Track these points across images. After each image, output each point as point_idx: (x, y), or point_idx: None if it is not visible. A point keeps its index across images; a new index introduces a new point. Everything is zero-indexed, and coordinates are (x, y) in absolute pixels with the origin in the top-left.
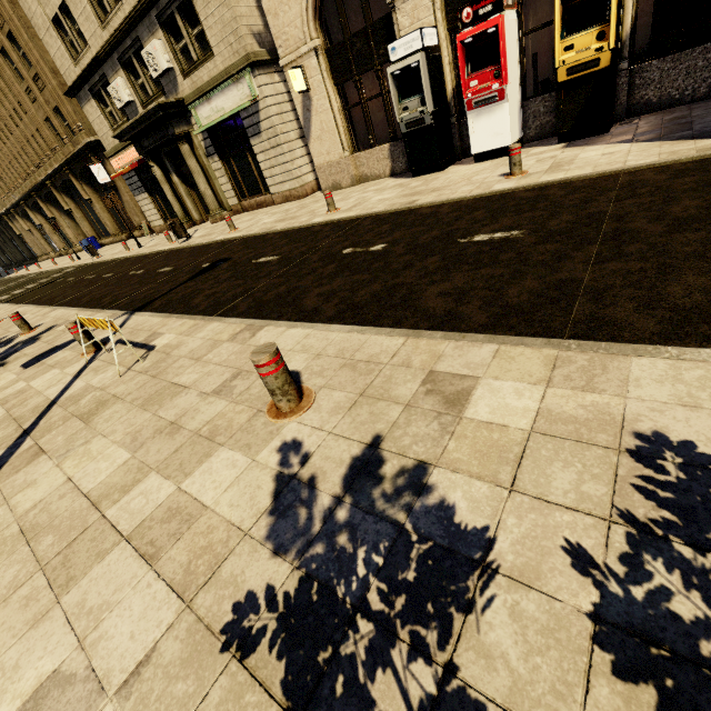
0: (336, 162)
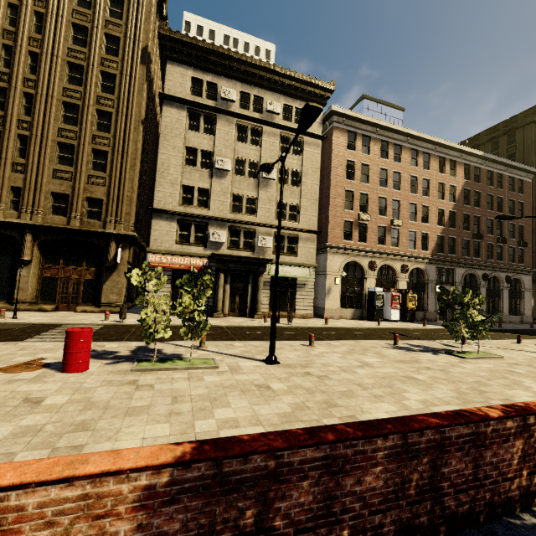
0: (335, 309)
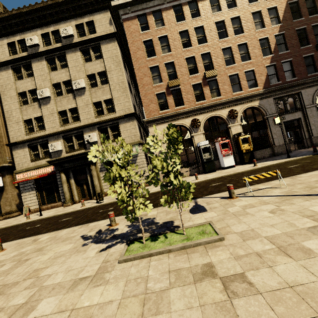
0: None
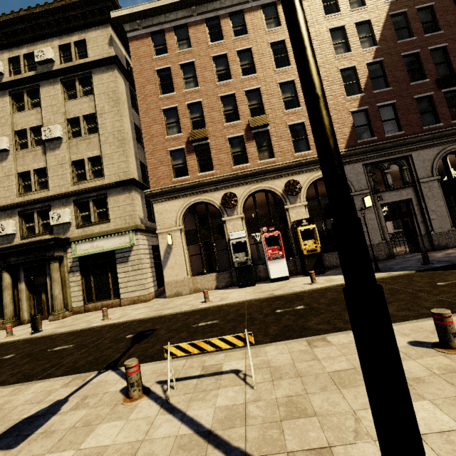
0: (181, 280)
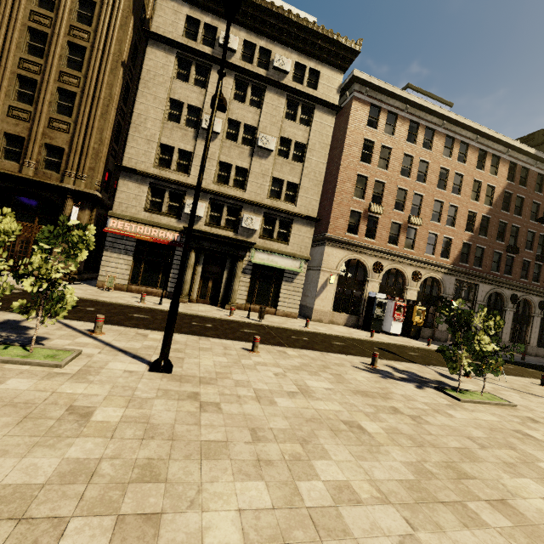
0: (325, 311)
